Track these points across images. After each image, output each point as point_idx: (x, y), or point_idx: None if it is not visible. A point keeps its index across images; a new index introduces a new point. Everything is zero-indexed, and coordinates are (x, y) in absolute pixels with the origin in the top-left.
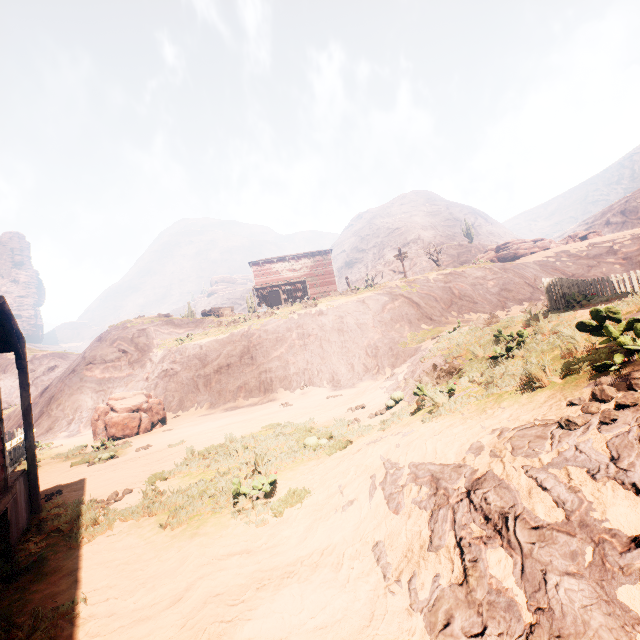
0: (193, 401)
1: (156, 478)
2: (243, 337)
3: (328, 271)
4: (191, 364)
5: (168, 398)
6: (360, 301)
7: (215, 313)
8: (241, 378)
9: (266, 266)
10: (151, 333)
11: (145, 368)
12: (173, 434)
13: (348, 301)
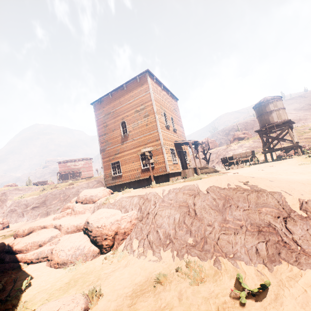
0: (21, 219)
1: (3, 235)
2: (43, 196)
3: (90, 166)
4: (22, 207)
5: (11, 219)
6: (88, 183)
7: (39, 183)
8: (40, 211)
9: (64, 164)
10: (7, 194)
11: (3, 208)
12: (10, 229)
13: (84, 183)
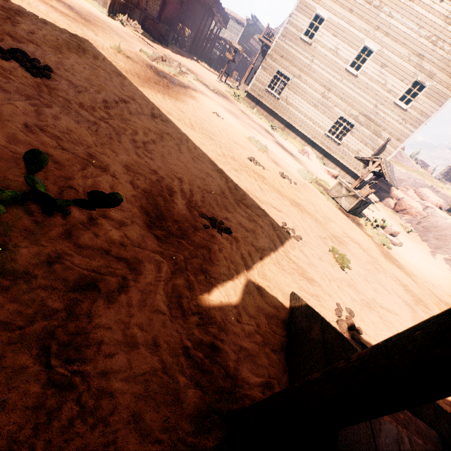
0: None
1: None
2: (407, 176)
3: None
4: None
5: None
6: None
7: (419, 162)
8: None
9: None
10: None
11: None
12: None
13: None
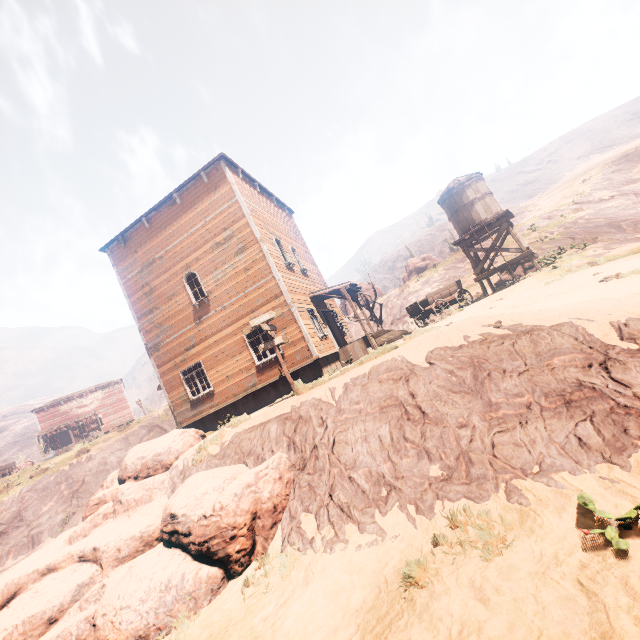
0: None
1: None
2: (13, 503)
3: (120, 398)
4: None
5: None
6: (125, 438)
7: None
8: (11, 542)
9: (53, 409)
10: None
11: None
12: None
13: (116, 440)
